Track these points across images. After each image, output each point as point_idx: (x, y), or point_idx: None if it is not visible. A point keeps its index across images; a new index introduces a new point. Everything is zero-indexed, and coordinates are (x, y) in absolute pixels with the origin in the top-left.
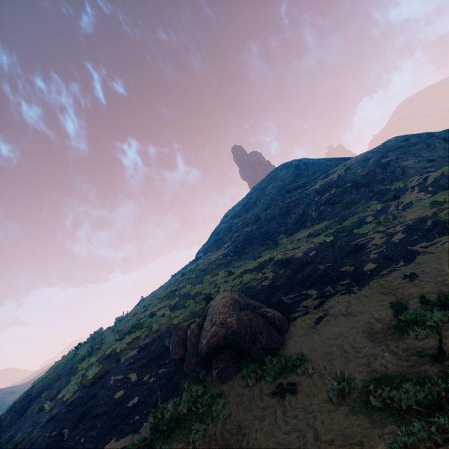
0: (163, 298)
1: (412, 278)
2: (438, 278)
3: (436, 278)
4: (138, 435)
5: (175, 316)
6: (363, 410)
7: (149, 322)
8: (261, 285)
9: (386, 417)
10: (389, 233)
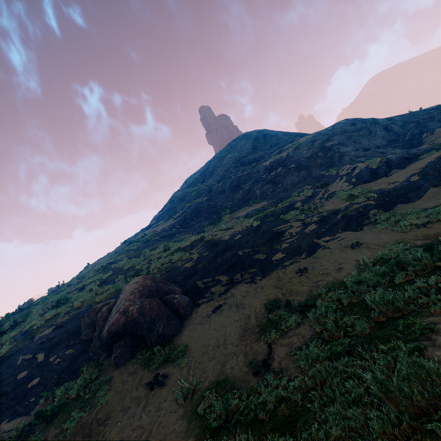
0: (99, 270)
1: (302, 274)
2: (318, 277)
3: (317, 276)
4: (27, 418)
5: (102, 291)
6: (190, 415)
7: (77, 297)
8: (184, 267)
9: (197, 427)
10: (306, 223)
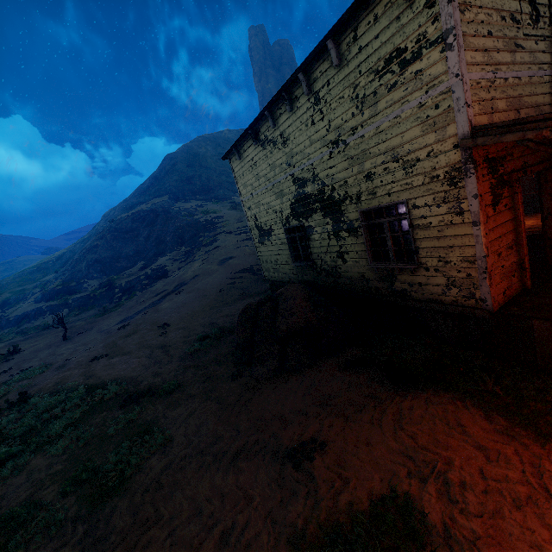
0: None
1: None
2: None
3: None
4: None
5: None
6: None
7: None
8: None
9: None
10: None
